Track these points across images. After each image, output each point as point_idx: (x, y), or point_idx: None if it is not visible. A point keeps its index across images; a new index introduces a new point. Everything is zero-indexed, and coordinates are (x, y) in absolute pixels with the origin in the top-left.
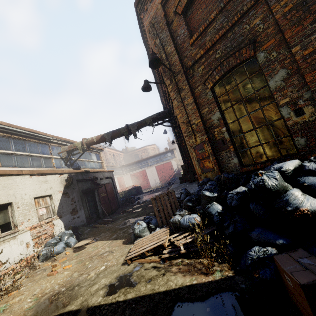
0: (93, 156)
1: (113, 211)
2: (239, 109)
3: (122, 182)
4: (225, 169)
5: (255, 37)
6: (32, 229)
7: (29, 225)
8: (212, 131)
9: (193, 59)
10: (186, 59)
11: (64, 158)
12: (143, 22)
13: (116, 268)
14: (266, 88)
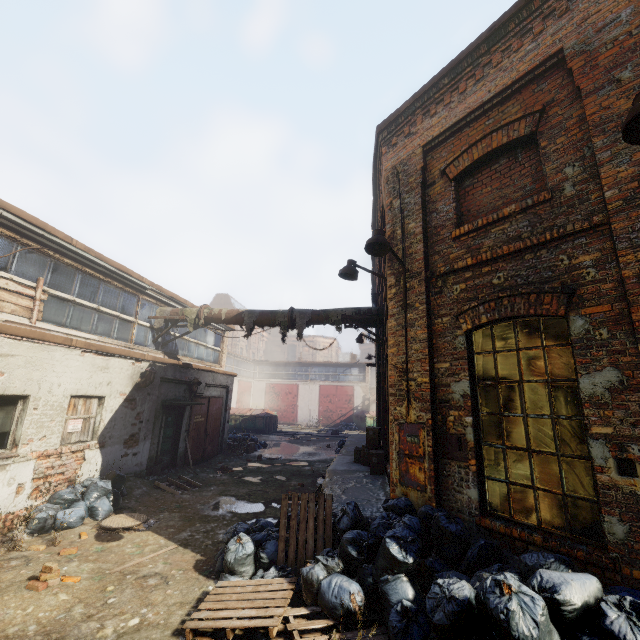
0: (209, 335)
1: (206, 457)
2: (509, 395)
3: (246, 393)
4: (449, 499)
5: (574, 284)
6: (41, 458)
7: (40, 449)
8: (444, 411)
9: (450, 264)
10: (438, 257)
11: (156, 328)
12: (382, 160)
13: (160, 637)
14: (572, 384)
